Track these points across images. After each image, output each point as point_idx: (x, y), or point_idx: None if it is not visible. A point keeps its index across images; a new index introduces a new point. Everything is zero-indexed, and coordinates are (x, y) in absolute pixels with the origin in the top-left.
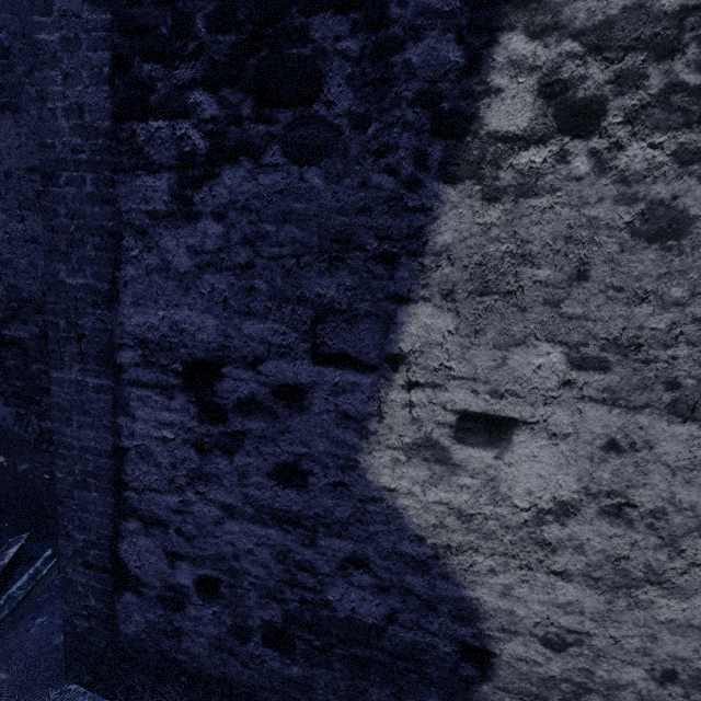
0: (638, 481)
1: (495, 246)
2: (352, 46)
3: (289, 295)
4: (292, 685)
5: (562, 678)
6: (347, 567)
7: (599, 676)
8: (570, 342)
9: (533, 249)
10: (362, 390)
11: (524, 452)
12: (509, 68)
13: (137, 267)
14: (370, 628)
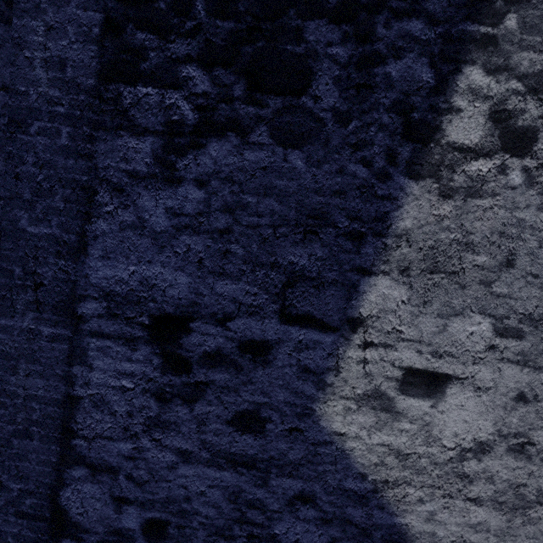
0: (537, 424)
1: (446, 234)
2: (341, 53)
3: (264, 260)
4: None
5: None
6: (295, 504)
7: None
8: (496, 315)
9: (475, 239)
10: (323, 347)
11: (454, 402)
12: (469, 94)
13: (110, 222)
14: None
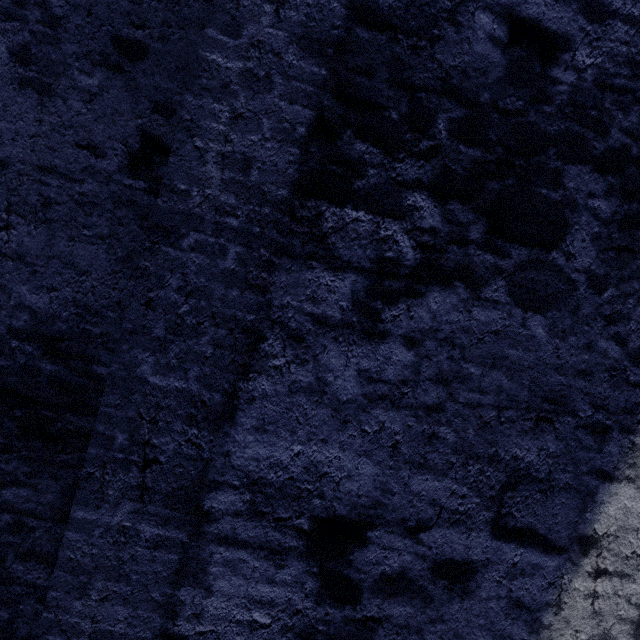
0: None
1: None
2: (603, 207)
3: (480, 451)
4: None
5: None
6: None
7: None
8: None
9: None
10: (543, 574)
11: None
12: None
13: (276, 381)
14: None
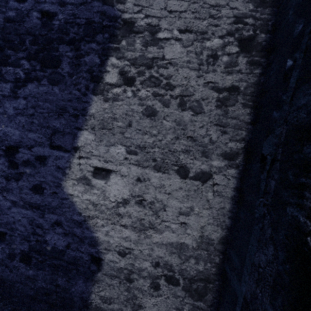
0: (146, 191)
1: (107, 115)
2: (70, 54)
3: (44, 125)
4: (29, 279)
5: (124, 268)
6: (54, 226)
7: (136, 266)
8: (127, 145)
9: (117, 116)
10: (65, 158)
11: (113, 181)
12: (111, 66)
13: None
14: (60, 251)
